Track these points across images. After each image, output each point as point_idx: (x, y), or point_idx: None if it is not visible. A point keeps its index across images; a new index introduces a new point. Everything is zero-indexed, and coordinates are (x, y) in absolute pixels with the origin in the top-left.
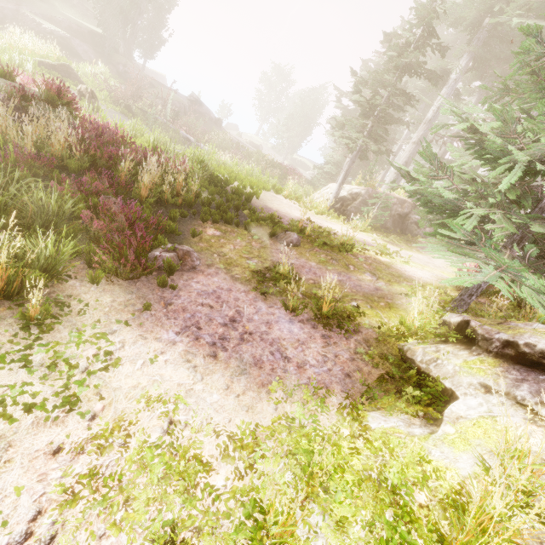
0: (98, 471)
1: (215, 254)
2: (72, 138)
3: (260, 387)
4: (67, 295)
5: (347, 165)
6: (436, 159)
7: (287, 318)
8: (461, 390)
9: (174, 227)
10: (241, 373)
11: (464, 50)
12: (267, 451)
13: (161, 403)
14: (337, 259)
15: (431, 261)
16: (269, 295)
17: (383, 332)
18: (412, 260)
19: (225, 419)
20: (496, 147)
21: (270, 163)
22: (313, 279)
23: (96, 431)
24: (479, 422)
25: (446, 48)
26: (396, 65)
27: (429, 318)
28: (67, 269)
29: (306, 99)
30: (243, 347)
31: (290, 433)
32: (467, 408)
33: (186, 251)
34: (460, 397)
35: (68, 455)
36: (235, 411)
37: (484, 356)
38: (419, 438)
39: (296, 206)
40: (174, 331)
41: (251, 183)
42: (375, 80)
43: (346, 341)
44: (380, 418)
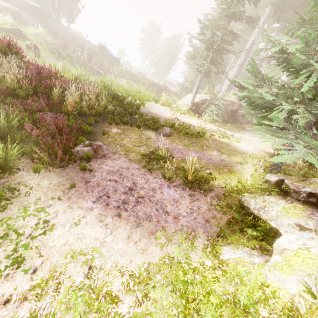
0: (36, 314)
1: (118, 145)
2: (19, 75)
3: (150, 235)
4: (17, 183)
5: (198, 82)
6: (260, 73)
7: (166, 185)
8: (283, 229)
9: (90, 130)
10: (137, 226)
11: (268, 2)
12: (157, 283)
13: (82, 255)
14: (195, 142)
15: (252, 139)
16: (153, 170)
17: (228, 190)
18: (241, 139)
19: (127, 261)
20: (299, 62)
21: (151, 84)
22: (181, 157)
23: (36, 281)
24: (298, 253)
25: (258, 1)
26: (226, 15)
27: (257, 178)
28: (18, 164)
29: (171, 42)
30: (138, 207)
31: (171, 270)
32: (288, 242)
33: (98, 145)
34: (282, 234)
35: (15, 303)
36: (134, 254)
37: (296, 203)
38: (258, 265)
39: (168, 110)
40: (92, 201)
41: (139, 97)
42: (213, 25)
43: (204, 197)
44: (230, 251)
